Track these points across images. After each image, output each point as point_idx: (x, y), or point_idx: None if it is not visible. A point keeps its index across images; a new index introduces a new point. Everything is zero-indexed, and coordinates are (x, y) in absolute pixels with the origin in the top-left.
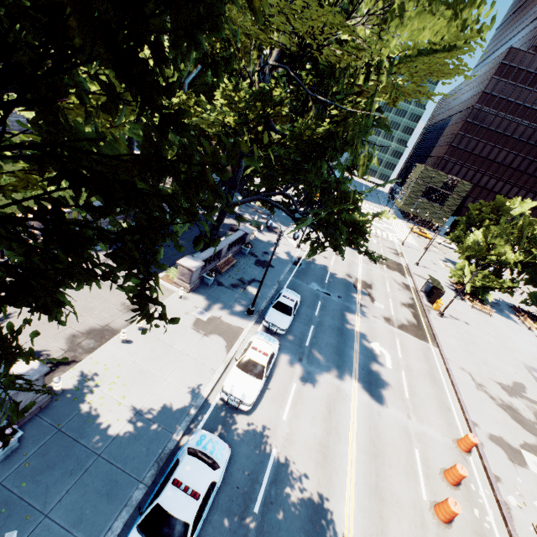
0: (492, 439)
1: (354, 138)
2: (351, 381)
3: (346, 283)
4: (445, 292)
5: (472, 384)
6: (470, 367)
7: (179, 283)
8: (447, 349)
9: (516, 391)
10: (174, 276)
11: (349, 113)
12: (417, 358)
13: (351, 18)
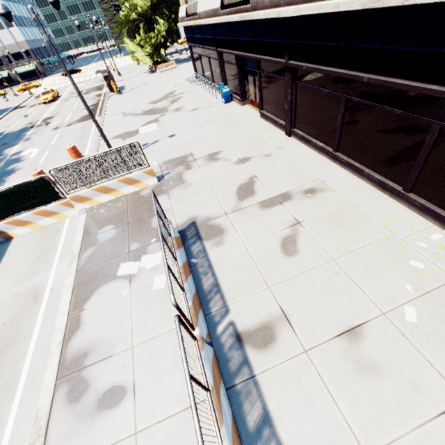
0: (115, 138)
1: None
2: None
3: (21, 130)
4: (139, 77)
5: (121, 117)
6: (127, 109)
7: None
8: (111, 111)
9: (164, 98)
10: None
11: None
12: (73, 134)
13: None
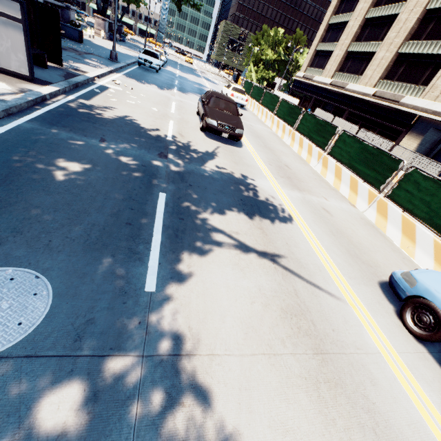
0: None
1: None
2: (202, 79)
3: (190, 68)
4: None
5: None
6: None
7: (98, 32)
8: None
9: None
10: (91, 32)
11: None
12: None
13: None
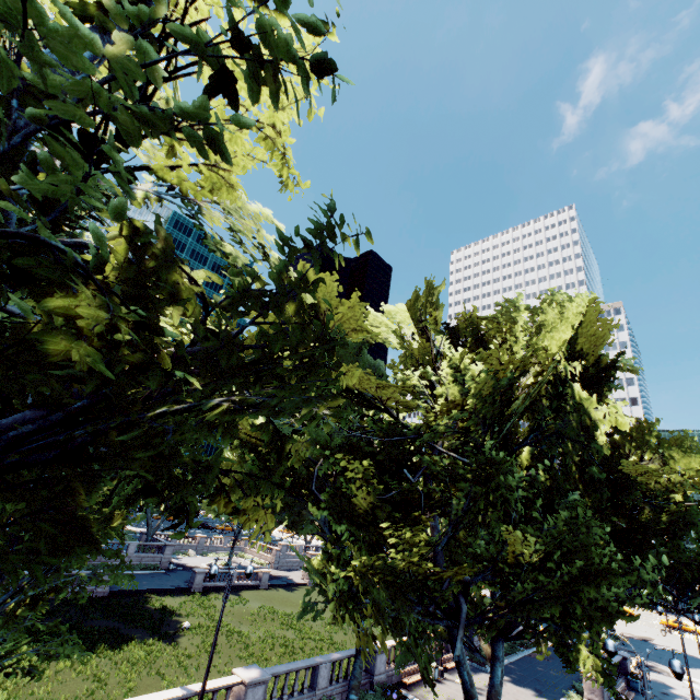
0: None
1: (691, 519)
2: None
3: None
4: None
5: None
6: None
7: None
8: None
9: None
10: (578, 699)
11: (677, 506)
12: None
13: (643, 462)
